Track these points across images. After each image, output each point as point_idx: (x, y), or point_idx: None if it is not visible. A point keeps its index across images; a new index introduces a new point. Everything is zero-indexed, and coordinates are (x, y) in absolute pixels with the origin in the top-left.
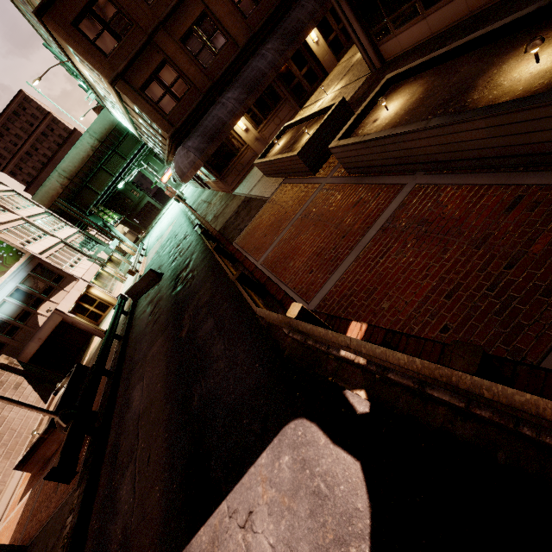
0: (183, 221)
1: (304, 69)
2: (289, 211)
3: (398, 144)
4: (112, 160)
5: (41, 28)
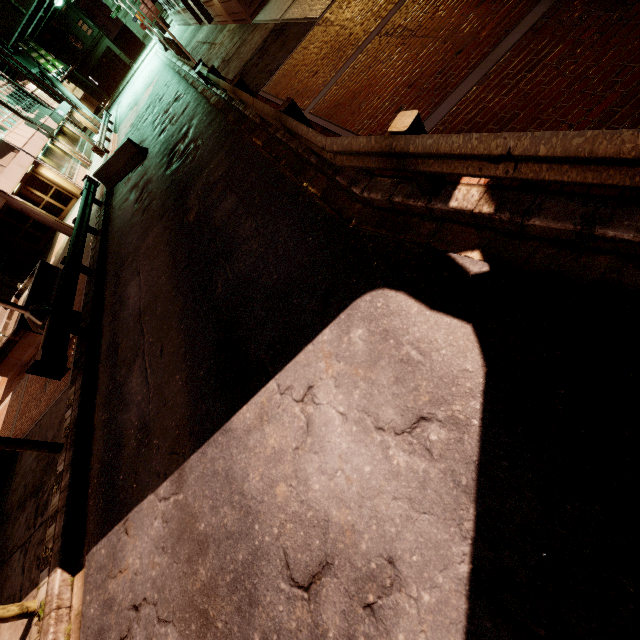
0: (169, 77)
1: None
2: (357, 32)
3: None
4: None
5: None
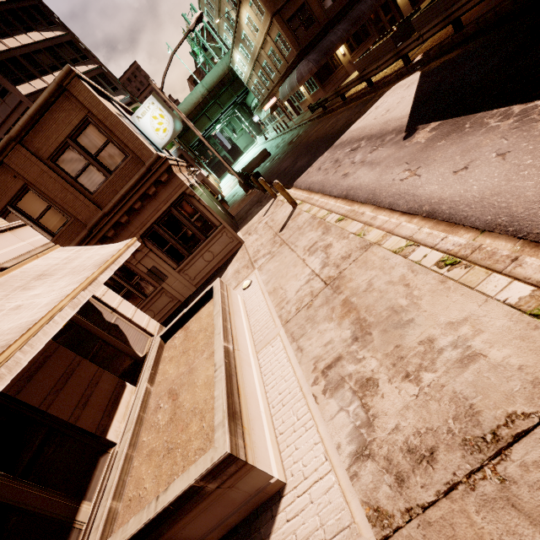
0: (273, 141)
1: (388, 16)
2: None
3: (445, 2)
4: (213, 108)
5: None
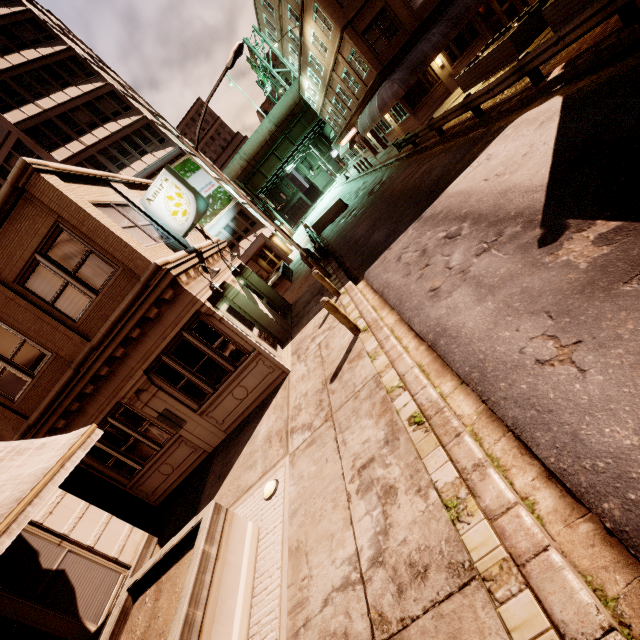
0: (354, 183)
1: (505, 5)
2: None
3: None
4: (283, 146)
5: (268, 11)
